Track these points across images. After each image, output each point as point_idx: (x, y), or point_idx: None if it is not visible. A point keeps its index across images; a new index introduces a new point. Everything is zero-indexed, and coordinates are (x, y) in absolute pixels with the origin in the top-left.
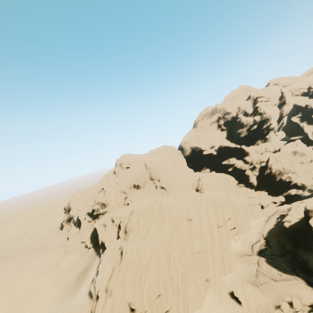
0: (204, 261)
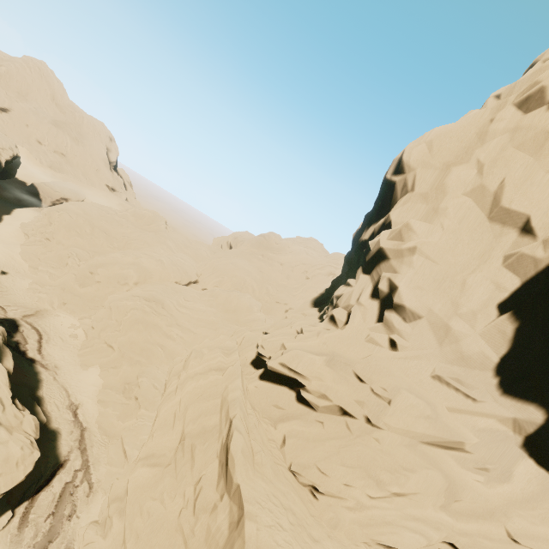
0: (61, 266)
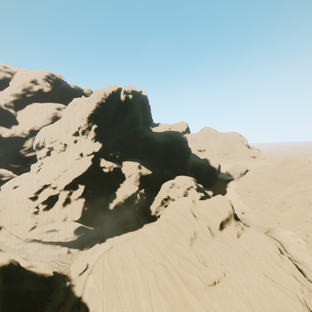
0: (263, 204)
